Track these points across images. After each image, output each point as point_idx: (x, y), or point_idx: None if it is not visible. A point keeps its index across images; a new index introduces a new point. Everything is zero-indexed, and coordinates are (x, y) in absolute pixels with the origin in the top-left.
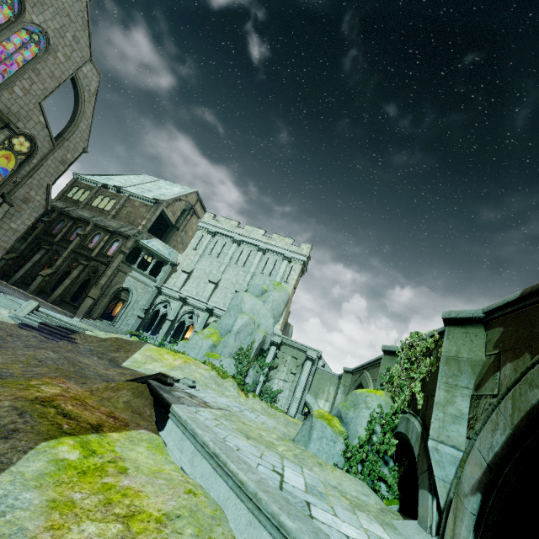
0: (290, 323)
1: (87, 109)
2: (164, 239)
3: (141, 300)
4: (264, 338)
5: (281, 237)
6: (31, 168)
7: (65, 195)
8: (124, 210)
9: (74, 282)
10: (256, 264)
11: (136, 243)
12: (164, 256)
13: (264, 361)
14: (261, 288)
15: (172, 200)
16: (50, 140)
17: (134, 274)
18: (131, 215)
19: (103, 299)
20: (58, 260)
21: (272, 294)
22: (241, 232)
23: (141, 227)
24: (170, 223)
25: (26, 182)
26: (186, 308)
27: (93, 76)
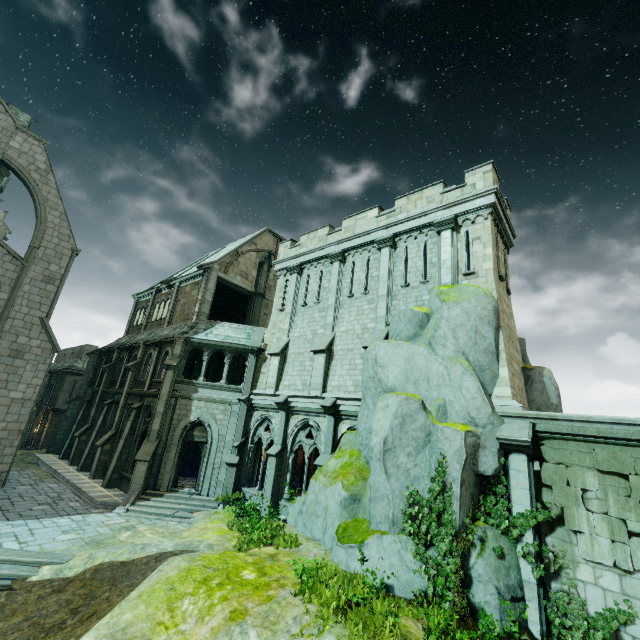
0: (536, 367)
1: (48, 195)
2: (248, 320)
3: (228, 431)
4: (472, 440)
5: (414, 196)
6: (4, 307)
7: (131, 326)
8: (178, 307)
9: (131, 441)
10: (385, 274)
11: (189, 344)
12: (238, 344)
13: (506, 509)
14: (412, 315)
15: (228, 257)
16: (12, 258)
17: (203, 393)
18: (185, 307)
19: (168, 454)
20: (116, 415)
21: (443, 316)
22: (337, 237)
23: (195, 317)
24: (246, 292)
25: (3, 328)
26: (295, 420)
27: (34, 147)
